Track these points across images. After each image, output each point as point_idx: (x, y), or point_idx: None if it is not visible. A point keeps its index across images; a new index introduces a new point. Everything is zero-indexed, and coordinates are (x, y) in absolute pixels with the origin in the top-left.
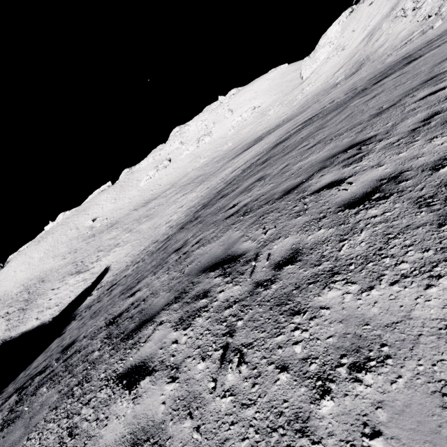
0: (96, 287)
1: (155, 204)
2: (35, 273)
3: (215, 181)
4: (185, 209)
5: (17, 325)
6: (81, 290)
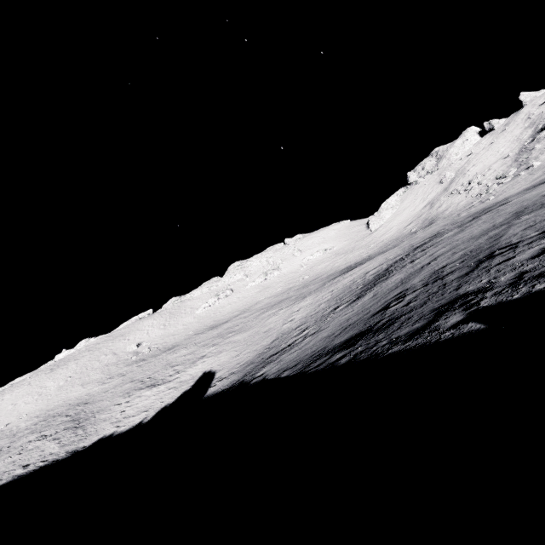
0: (213, 381)
1: (234, 323)
2: (54, 403)
3: (338, 286)
4: (312, 307)
5: (80, 438)
6: (178, 393)
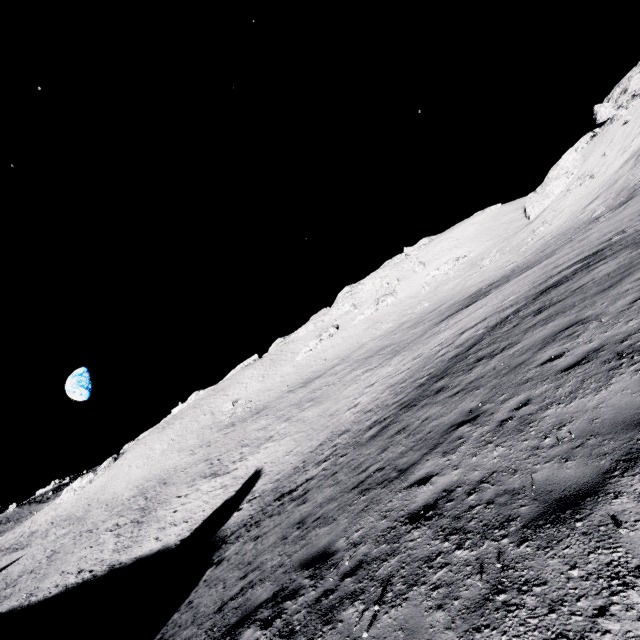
0: (246, 498)
1: (321, 383)
2: (154, 471)
3: (426, 348)
4: (382, 387)
5: (129, 544)
6: (220, 501)
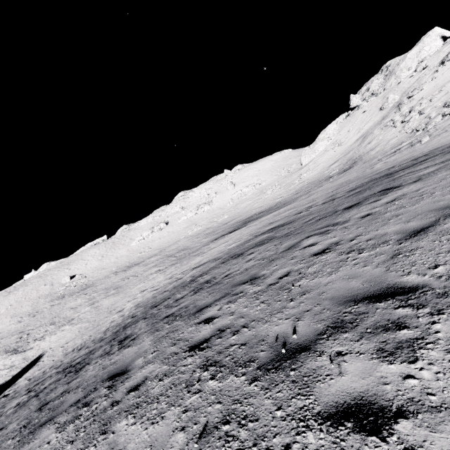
0: (5, 391)
1: (133, 272)
2: None
3: (181, 270)
4: (139, 300)
5: None
6: None
